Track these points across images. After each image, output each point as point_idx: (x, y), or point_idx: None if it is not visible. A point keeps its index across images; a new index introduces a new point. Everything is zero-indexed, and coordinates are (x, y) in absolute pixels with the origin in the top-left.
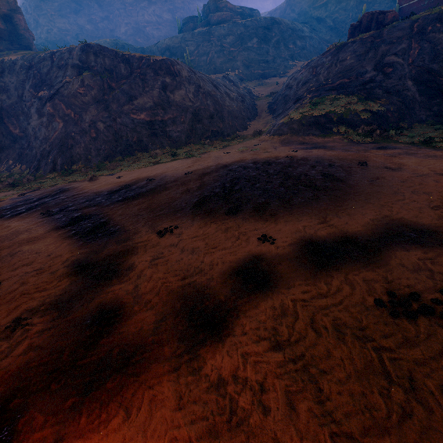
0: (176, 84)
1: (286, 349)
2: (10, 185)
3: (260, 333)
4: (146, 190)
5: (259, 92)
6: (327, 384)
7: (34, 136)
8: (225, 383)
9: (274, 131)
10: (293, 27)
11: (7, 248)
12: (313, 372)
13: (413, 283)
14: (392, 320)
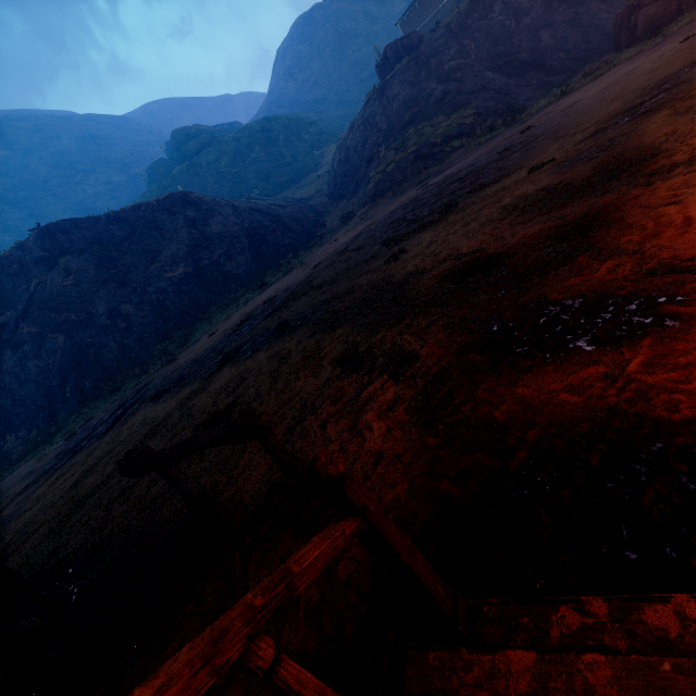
0: (205, 212)
1: None
2: (22, 457)
3: (690, 118)
4: (283, 299)
5: (304, 194)
6: None
7: (18, 382)
8: None
9: (371, 197)
10: (295, 117)
11: (165, 420)
12: None
13: None
14: None
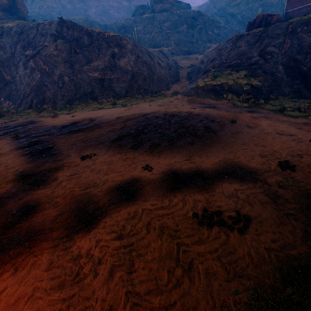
0: (122, 53)
1: (124, 239)
2: None
3: (113, 228)
4: (86, 127)
5: (183, 64)
6: (138, 262)
7: (20, 82)
8: (81, 257)
9: (185, 93)
10: (212, 19)
11: None
12: (133, 254)
13: (222, 205)
14: (197, 227)
